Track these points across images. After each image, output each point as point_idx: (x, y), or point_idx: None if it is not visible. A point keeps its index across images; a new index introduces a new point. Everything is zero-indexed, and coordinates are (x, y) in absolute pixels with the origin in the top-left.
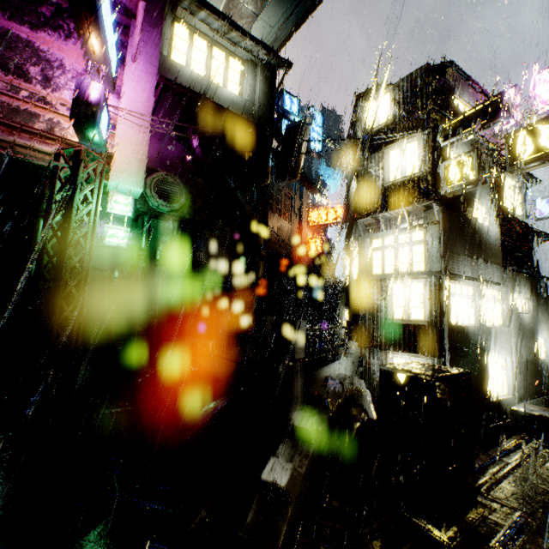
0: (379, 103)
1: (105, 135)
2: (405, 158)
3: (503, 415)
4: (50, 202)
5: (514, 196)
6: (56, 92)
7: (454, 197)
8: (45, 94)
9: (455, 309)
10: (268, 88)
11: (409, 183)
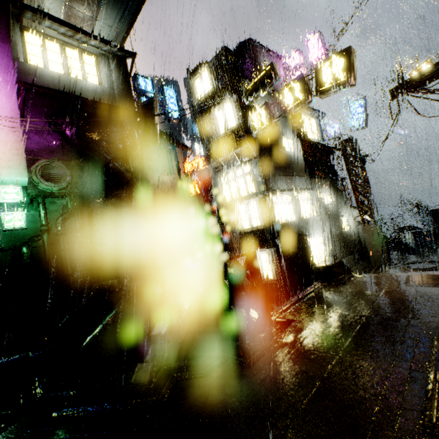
0: (202, 78)
1: None
2: (226, 116)
3: None
4: None
5: (311, 127)
6: None
7: (264, 138)
8: None
9: (280, 213)
10: (122, 75)
11: (232, 133)
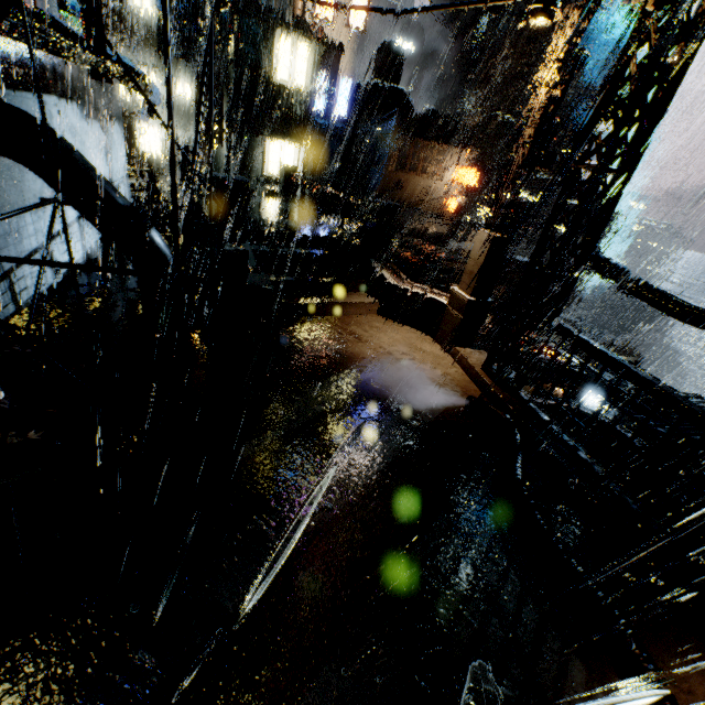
0: None
1: None
2: None
3: (151, 164)
4: None
5: None
6: None
7: None
8: None
9: None
10: None
11: None
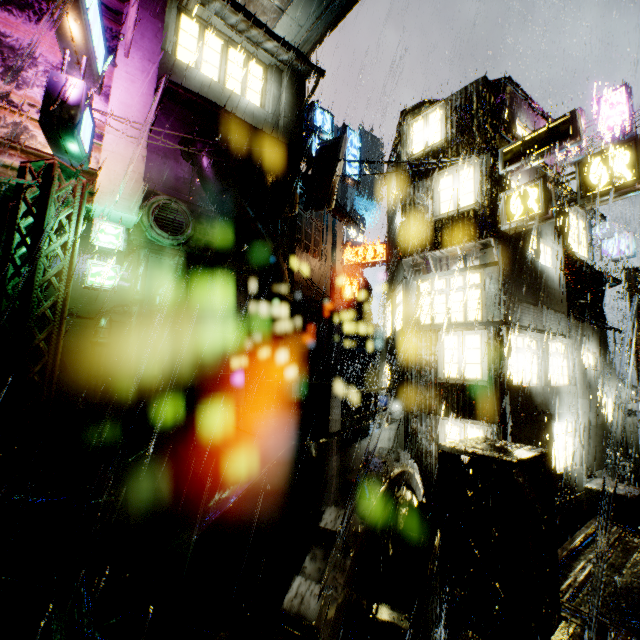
0: (428, 121)
1: (89, 147)
2: (458, 186)
3: (570, 490)
4: (11, 230)
5: (578, 234)
6: (22, 88)
7: (514, 234)
8: (7, 91)
9: (517, 366)
10: (295, 100)
11: (464, 216)
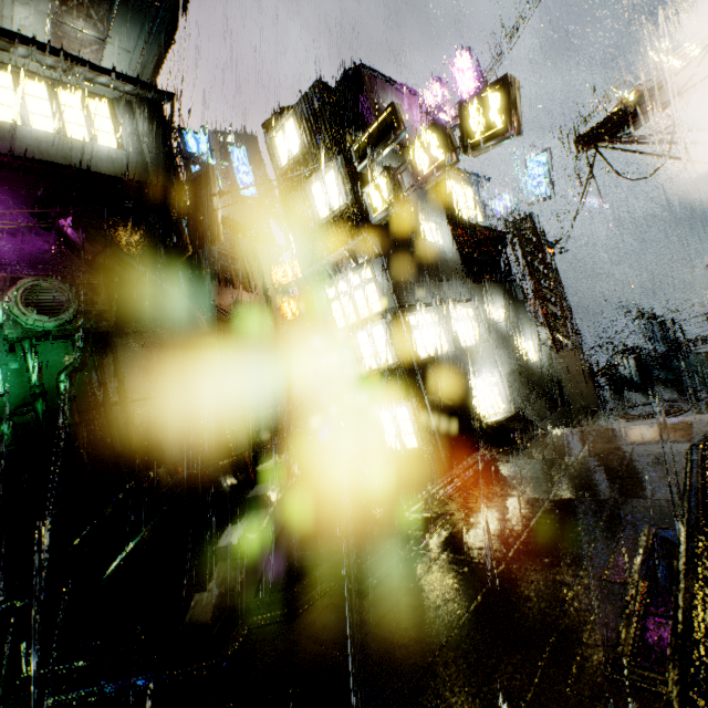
0: (286, 131)
1: None
2: (328, 191)
3: None
4: None
5: (467, 201)
6: None
7: (391, 223)
8: None
9: (423, 341)
10: (157, 131)
11: (339, 218)
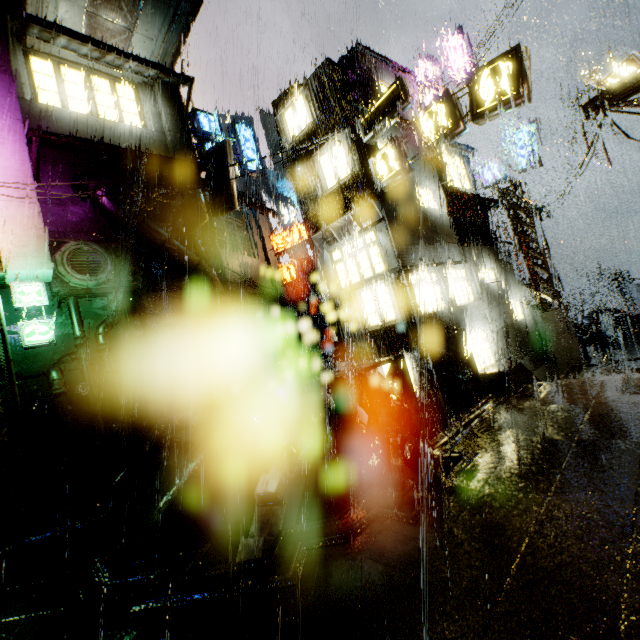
0: (295, 108)
1: None
2: (335, 161)
3: None
4: None
5: (458, 171)
6: None
7: (393, 190)
8: None
9: (423, 299)
10: (175, 112)
11: (346, 186)
